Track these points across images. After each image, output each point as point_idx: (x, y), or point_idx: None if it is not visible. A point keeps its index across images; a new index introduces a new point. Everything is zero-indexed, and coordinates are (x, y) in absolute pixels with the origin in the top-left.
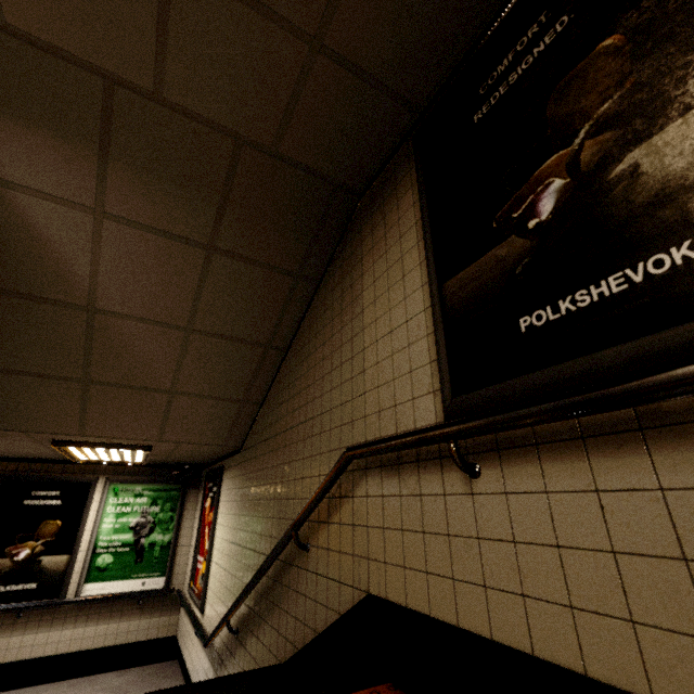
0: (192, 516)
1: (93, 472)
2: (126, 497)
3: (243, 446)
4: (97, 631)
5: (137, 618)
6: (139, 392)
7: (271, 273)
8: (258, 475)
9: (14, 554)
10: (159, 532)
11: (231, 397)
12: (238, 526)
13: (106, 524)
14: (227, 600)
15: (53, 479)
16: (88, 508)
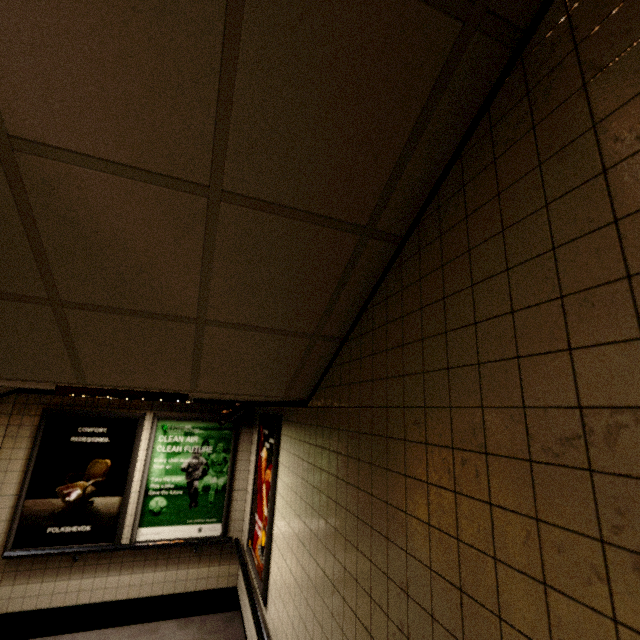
0: (247, 458)
1: (140, 407)
2: (175, 435)
3: (311, 399)
4: (155, 578)
5: (195, 566)
6: (147, 320)
7: (407, 4)
8: (349, 466)
9: (65, 494)
10: (213, 475)
11: (295, 329)
12: (312, 526)
13: (157, 464)
14: (301, 637)
15: (99, 415)
16: (137, 446)
